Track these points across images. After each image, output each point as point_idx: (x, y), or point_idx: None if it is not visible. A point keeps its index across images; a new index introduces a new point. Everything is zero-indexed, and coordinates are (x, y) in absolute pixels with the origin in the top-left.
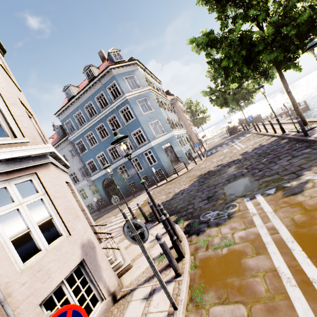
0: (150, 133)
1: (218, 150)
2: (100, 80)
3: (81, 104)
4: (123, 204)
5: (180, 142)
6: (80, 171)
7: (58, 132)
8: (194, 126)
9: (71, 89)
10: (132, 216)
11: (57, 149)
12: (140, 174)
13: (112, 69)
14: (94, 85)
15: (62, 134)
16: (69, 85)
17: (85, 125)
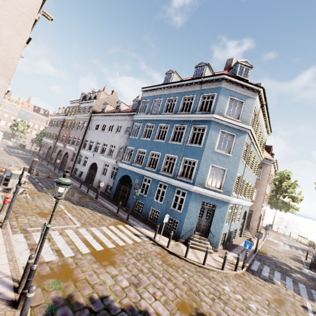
0: (202, 176)
1: (272, 281)
2: (203, 84)
3: (168, 95)
4: (110, 216)
5: (230, 215)
6: (119, 149)
7: (134, 104)
8: (268, 202)
9: (172, 76)
10: (24, 286)
11: (121, 117)
12: (155, 204)
13: (225, 80)
14: (193, 85)
15: (134, 109)
16: (174, 71)
17: (154, 115)
